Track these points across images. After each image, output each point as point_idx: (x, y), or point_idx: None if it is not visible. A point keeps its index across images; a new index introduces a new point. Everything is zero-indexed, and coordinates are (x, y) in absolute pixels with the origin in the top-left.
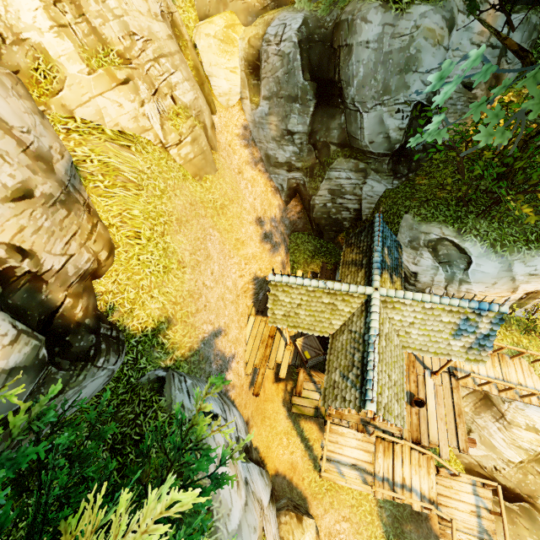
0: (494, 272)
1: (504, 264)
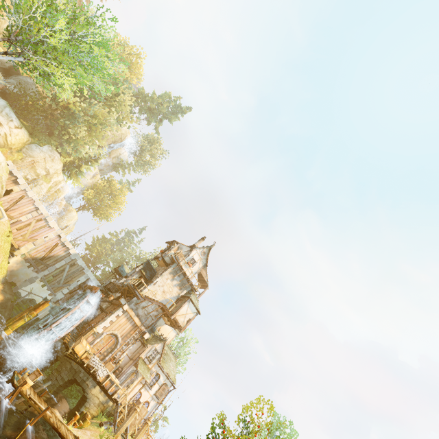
0: (1, 104)
1: (6, 105)
